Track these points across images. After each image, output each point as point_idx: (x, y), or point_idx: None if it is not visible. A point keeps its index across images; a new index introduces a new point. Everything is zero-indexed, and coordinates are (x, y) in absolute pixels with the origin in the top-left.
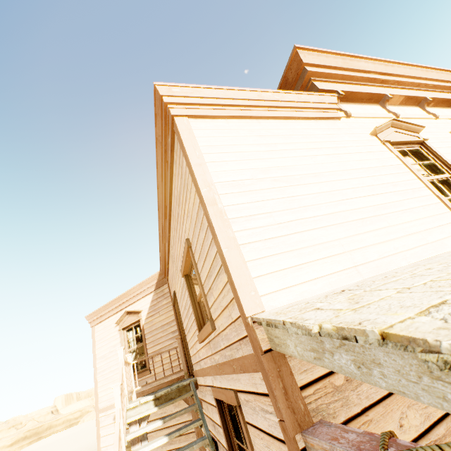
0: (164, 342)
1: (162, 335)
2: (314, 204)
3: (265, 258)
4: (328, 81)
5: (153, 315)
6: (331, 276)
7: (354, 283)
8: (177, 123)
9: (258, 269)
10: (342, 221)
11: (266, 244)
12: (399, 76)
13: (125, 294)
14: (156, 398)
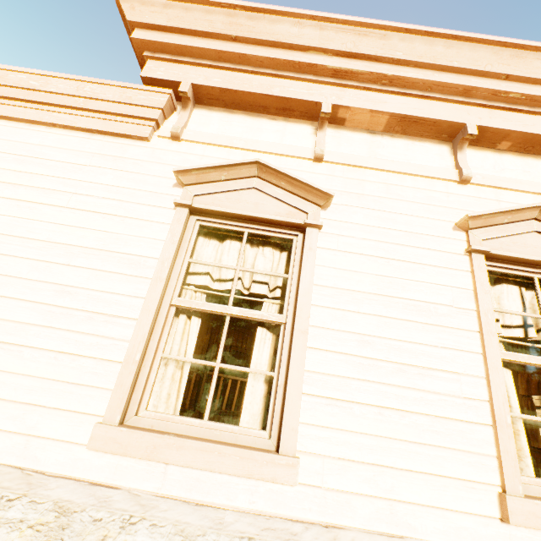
0: None
1: None
2: None
3: None
4: (184, 61)
5: None
6: None
7: None
8: None
9: None
10: None
11: None
12: (406, 63)
13: None
14: None
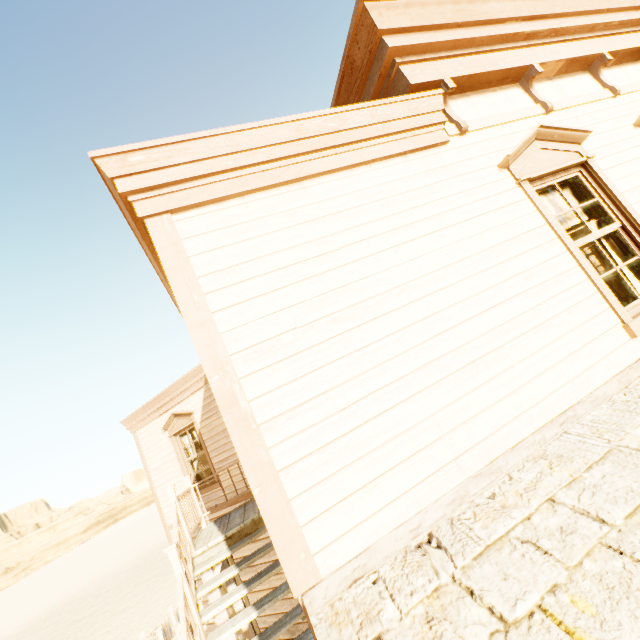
0: (231, 449)
1: (226, 441)
2: (398, 353)
3: (320, 484)
4: (428, 58)
5: (210, 417)
6: (419, 487)
7: (450, 498)
8: (151, 234)
9: (310, 508)
10: (440, 377)
11: (322, 458)
12: (560, 15)
13: (166, 392)
14: (227, 537)
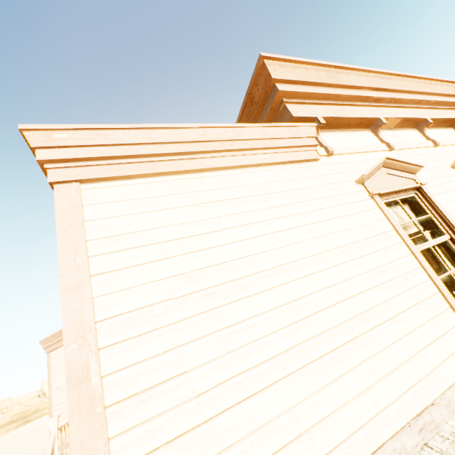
0: None
1: None
2: (264, 334)
3: None
4: (307, 102)
5: None
6: None
7: None
8: (56, 198)
9: None
10: (302, 364)
11: None
12: (397, 91)
13: None
14: None
